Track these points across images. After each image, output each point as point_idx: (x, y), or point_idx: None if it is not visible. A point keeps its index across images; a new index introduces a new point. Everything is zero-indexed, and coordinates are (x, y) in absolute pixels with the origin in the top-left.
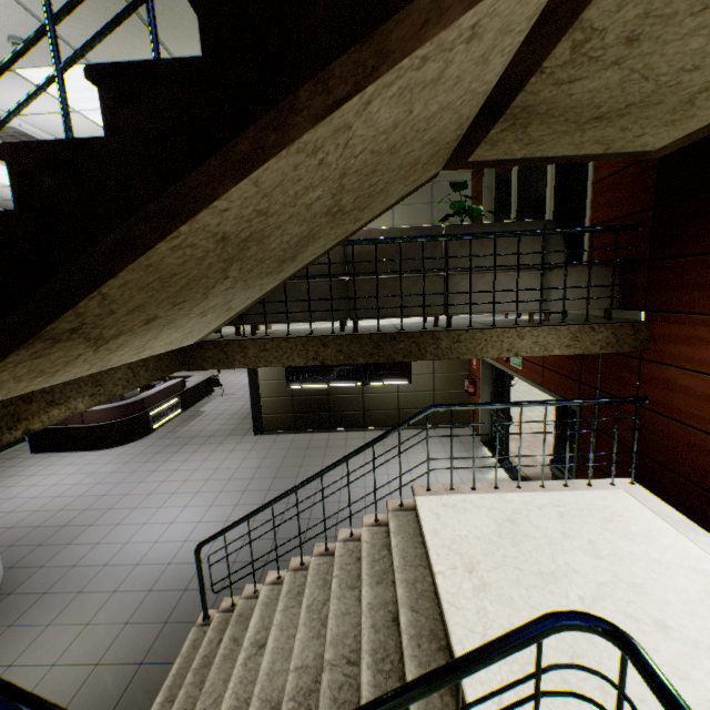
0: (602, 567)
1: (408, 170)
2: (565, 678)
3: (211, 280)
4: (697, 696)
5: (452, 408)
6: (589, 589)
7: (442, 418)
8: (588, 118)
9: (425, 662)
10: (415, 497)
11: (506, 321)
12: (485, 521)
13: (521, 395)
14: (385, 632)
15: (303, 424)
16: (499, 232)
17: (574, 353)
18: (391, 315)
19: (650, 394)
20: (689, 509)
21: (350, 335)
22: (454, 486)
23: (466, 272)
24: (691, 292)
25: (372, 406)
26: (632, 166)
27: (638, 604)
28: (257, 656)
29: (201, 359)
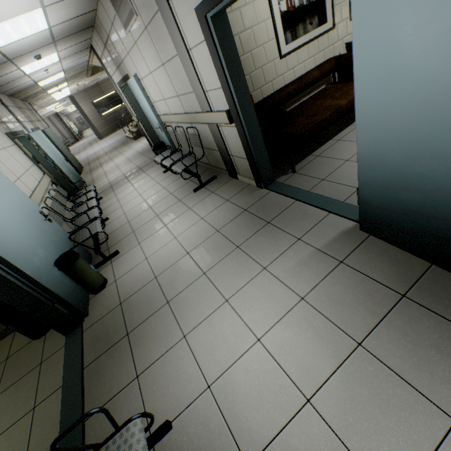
0: None
1: None
2: None
3: None
4: None
5: None
6: None
7: None
8: None
9: None
10: None
11: None
12: None
13: None
14: None
15: (115, 128)
16: None
17: None
18: None
19: None
20: None
21: None
22: None
23: None
24: None
25: None
26: None
27: None
28: None
29: (93, 72)
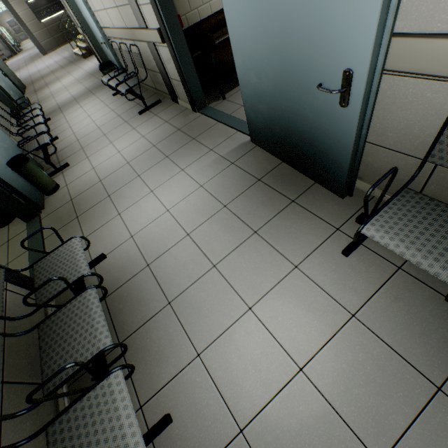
0: None
1: None
2: None
3: None
4: None
5: None
6: None
7: None
8: None
9: None
10: None
11: None
12: None
13: None
14: None
15: (60, 42)
16: None
17: None
18: None
19: None
20: None
21: None
22: None
23: None
24: None
25: None
26: None
27: None
28: None
29: None
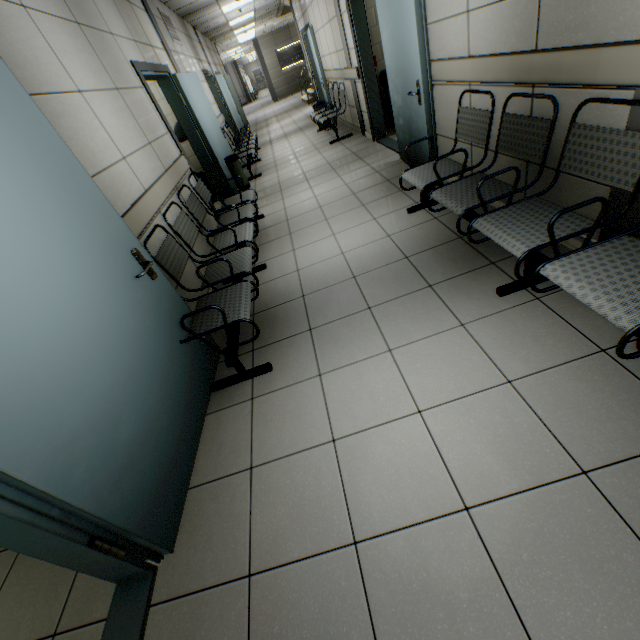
0: None
1: None
2: None
3: None
4: None
5: None
6: None
7: None
8: None
9: None
10: None
11: None
12: None
13: None
14: None
15: (293, 90)
16: None
17: None
18: None
19: None
20: None
21: None
22: None
23: None
24: None
25: None
26: None
27: None
28: None
29: (284, 12)
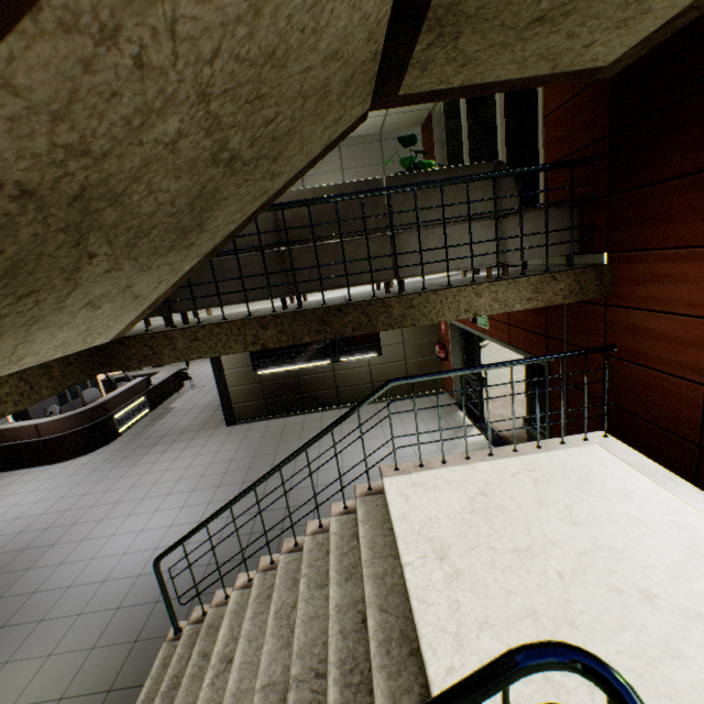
0: (581, 534)
1: (318, 102)
2: (547, 676)
3: (62, 259)
4: (691, 676)
5: (412, 381)
6: (568, 562)
7: (416, 387)
8: (528, 20)
9: (395, 673)
10: (383, 479)
11: (464, 279)
12: (456, 498)
13: (494, 354)
14: (354, 638)
15: (276, 409)
16: (445, 179)
17: (536, 306)
18: (336, 286)
19: (618, 341)
20: (665, 458)
21: (290, 313)
22: (423, 462)
23: (414, 229)
24: (655, 225)
25: (344, 383)
26: (584, 92)
27: (621, 572)
28: (226, 672)
29: (124, 358)
